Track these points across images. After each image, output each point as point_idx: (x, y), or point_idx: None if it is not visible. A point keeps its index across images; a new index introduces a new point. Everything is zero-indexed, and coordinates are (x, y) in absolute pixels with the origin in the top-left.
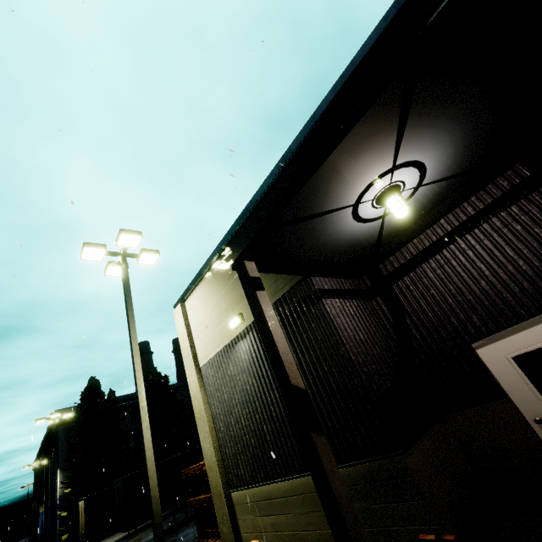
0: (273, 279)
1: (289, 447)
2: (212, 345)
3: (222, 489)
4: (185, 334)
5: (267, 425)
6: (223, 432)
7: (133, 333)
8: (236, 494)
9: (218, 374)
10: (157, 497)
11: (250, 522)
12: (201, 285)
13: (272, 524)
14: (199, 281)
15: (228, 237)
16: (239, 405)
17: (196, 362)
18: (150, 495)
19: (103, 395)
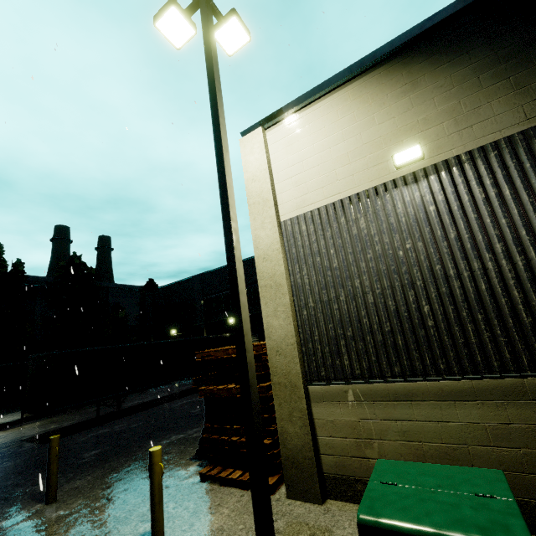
0: (531, 94)
1: (485, 337)
2: (321, 191)
3: (300, 378)
4: (265, 170)
5: (434, 305)
6: (313, 309)
7: (221, 116)
8: (322, 389)
9: (326, 232)
10: (253, 365)
11: (345, 425)
12: (317, 105)
13: (401, 431)
14: (315, 99)
15: (428, 25)
16: (368, 275)
17: (277, 213)
18: (244, 359)
19: (5, 264)
